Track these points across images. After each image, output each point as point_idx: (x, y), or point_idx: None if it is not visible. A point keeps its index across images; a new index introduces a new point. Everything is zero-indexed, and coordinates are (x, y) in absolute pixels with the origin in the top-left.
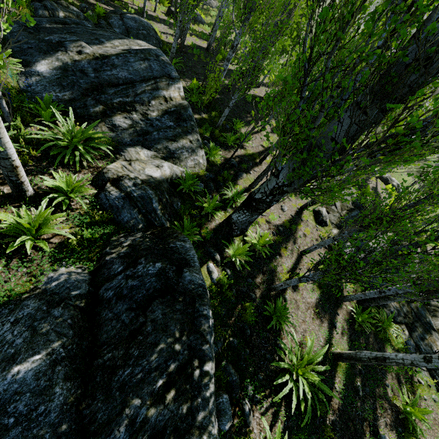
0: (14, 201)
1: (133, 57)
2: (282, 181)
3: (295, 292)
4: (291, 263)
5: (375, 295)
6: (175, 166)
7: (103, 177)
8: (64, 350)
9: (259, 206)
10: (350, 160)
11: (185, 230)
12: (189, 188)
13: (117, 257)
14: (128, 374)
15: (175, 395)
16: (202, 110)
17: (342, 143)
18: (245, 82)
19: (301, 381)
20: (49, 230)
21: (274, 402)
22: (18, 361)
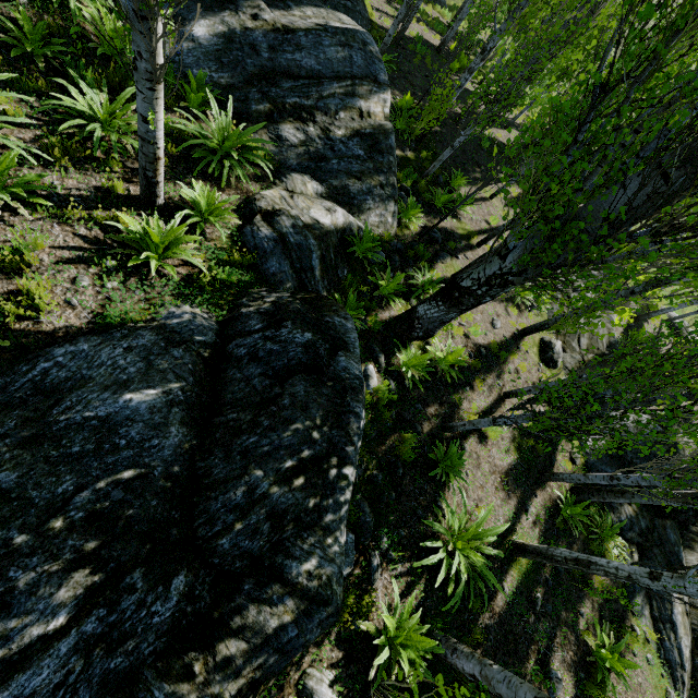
0: (139, 207)
1: (329, 39)
2: (509, 266)
3: (480, 444)
4: (486, 403)
5: (602, 481)
6: (352, 216)
7: (253, 205)
8: (182, 394)
9: (464, 299)
10: (623, 239)
11: (347, 308)
12: (364, 254)
13: (256, 312)
14: (253, 443)
15: (304, 484)
16: (408, 145)
17: (618, 215)
18: (490, 111)
19: (458, 555)
20: (179, 254)
21: (412, 570)
22: (131, 389)
